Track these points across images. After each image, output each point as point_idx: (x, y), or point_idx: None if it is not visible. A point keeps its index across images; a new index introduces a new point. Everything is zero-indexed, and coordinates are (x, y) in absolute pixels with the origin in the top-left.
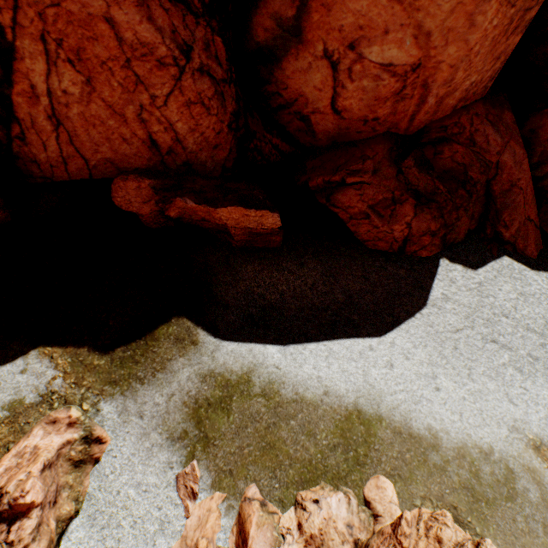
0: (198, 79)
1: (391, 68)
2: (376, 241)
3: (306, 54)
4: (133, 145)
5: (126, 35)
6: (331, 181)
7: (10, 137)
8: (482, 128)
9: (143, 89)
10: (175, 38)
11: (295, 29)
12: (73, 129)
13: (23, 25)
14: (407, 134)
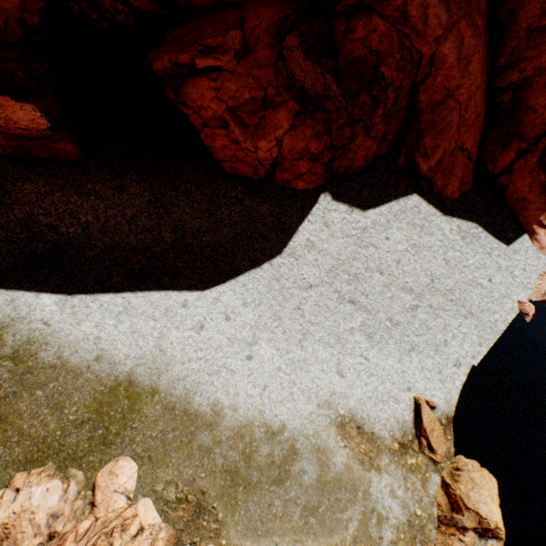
0: None
1: None
2: (235, 163)
3: None
4: None
5: None
6: (180, 64)
7: None
8: None
9: None
10: None
11: None
12: None
13: None
14: None
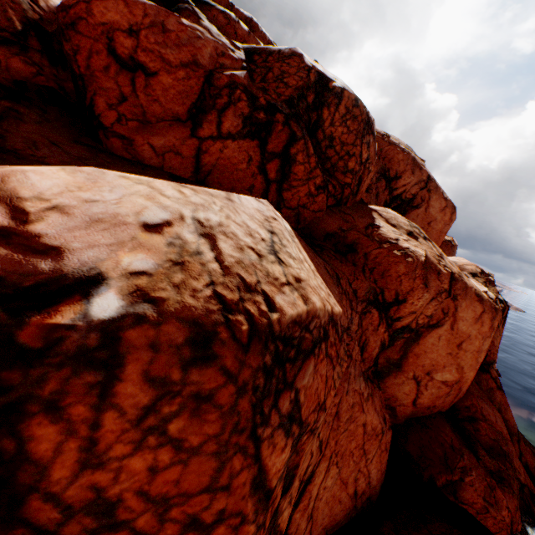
0: (387, 433)
1: (446, 382)
2: (500, 531)
3: (401, 375)
4: (342, 502)
5: (367, 427)
6: (452, 479)
7: None
8: (482, 404)
9: (363, 457)
10: (381, 412)
11: (397, 363)
12: (315, 515)
13: (325, 453)
14: (445, 409)
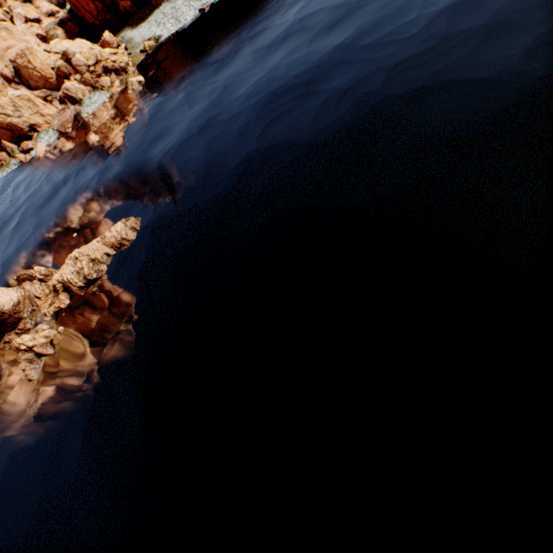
0: None
1: None
2: (153, 3)
3: None
4: None
5: None
6: None
7: (117, 2)
8: None
9: None
10: None
11: None
12: None
13: None
14: None
